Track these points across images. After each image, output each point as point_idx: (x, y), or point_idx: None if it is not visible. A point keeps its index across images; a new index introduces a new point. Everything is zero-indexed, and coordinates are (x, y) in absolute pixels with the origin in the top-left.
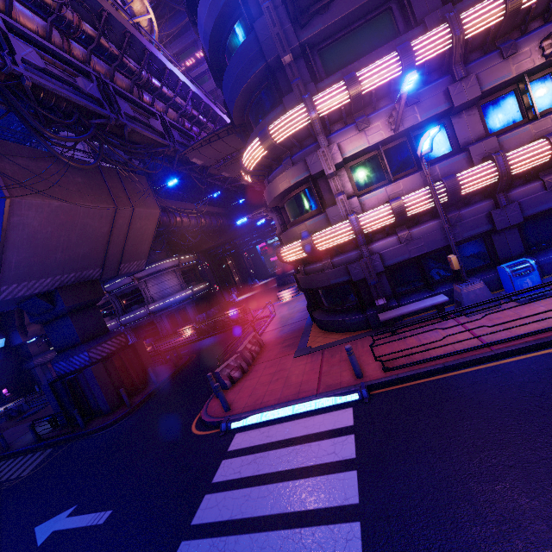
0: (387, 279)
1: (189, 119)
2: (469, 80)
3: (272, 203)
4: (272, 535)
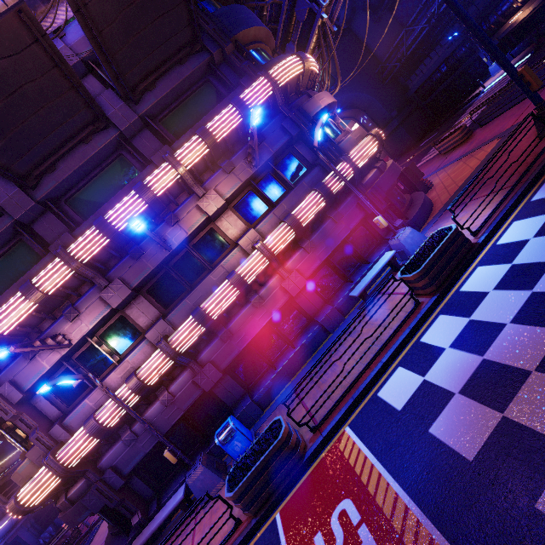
0: (142, 477)
1: None
2: (115, 284)
3: None
4: None
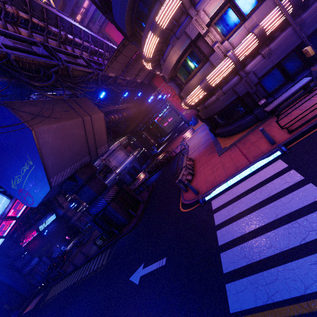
0: (260, 87)
1: (94, 54)
2: None
3: (169, 74)
4: (277, 230)
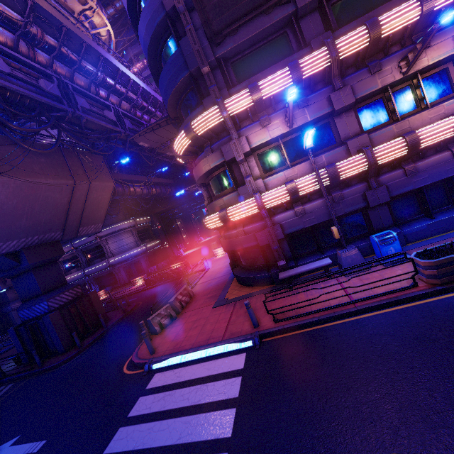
0: (288, 244)
1: (140, 109)
2: (346, 90)
3: (199, 180)
4: None
